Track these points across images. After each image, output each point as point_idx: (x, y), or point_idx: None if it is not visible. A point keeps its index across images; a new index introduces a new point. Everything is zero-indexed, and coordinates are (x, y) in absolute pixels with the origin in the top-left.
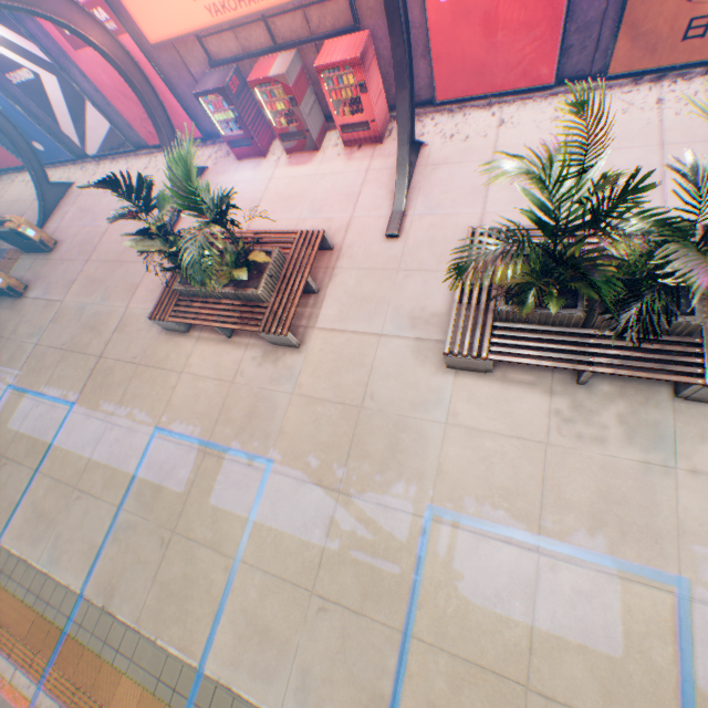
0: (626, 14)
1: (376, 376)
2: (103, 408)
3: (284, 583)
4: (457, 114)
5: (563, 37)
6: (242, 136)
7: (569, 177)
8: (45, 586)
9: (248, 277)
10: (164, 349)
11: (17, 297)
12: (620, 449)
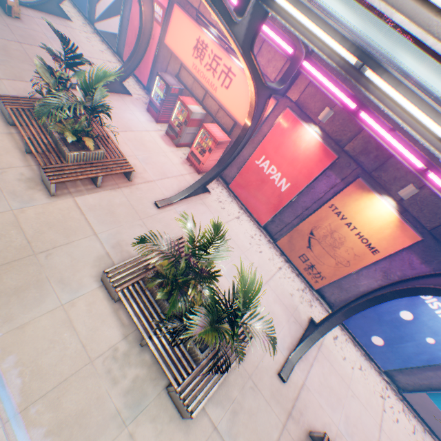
0: (292, 231)
1: (66, 248)
2: None
3: None
4: (231, 198)
5: (275, 216)
6: (158, 106)
7: (199, 248)
8: None
9: (76, 143)
10: None
11: None
12: (118, 394)
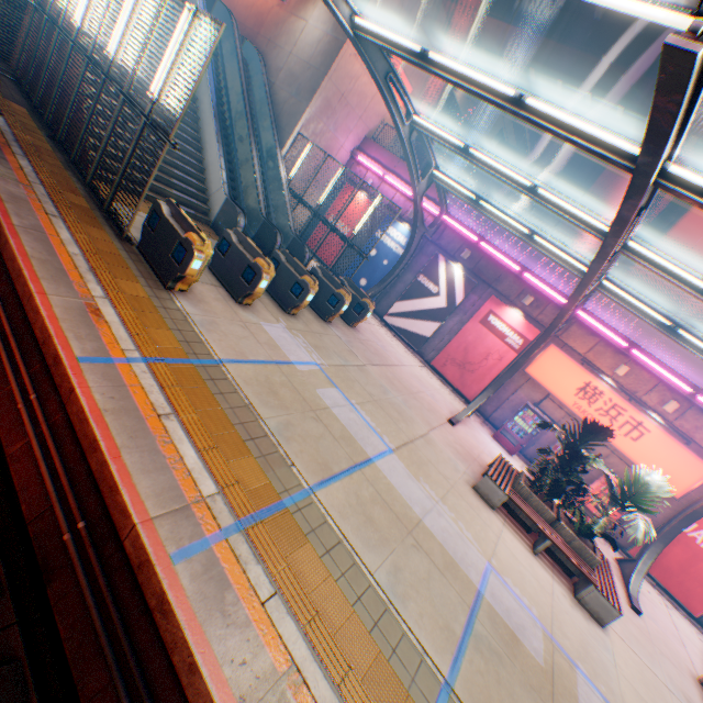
0: None
1: None
2: (424, 484)
3: None
4: None
5: None
6: (517, 437)
7: None
8: (385, 617)
9: (578, 536)
10: (473, 497)
11: (322, 316)
12: None
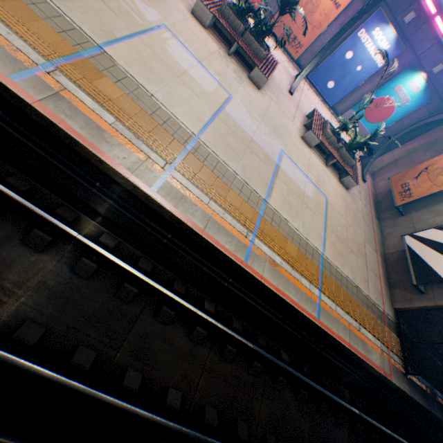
0: None
1: None
2: None
3: None
4: None
5: None
6: None
7: None
8: None
9: None
10: None
11: None
12: (231, 72)
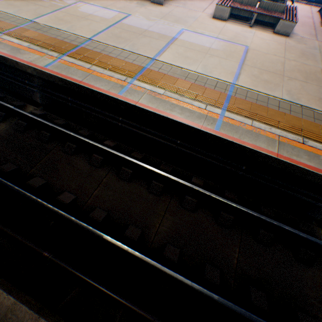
0: None
1: None
2: None
3: (25, 2)
4: None
5: None
6: None
7: None
8: None
9: None
10: None
11: None
12: (134, 5)
